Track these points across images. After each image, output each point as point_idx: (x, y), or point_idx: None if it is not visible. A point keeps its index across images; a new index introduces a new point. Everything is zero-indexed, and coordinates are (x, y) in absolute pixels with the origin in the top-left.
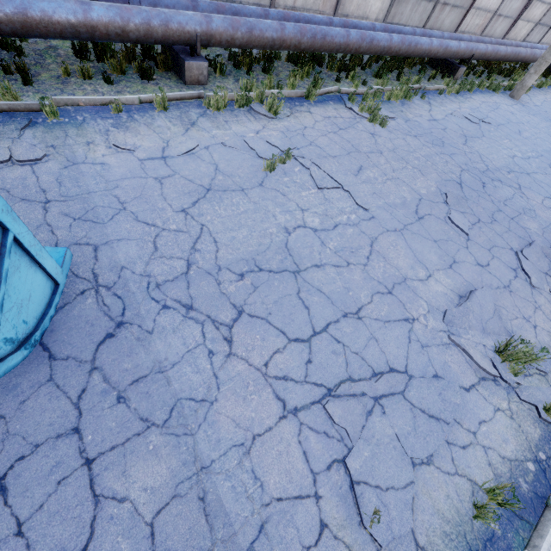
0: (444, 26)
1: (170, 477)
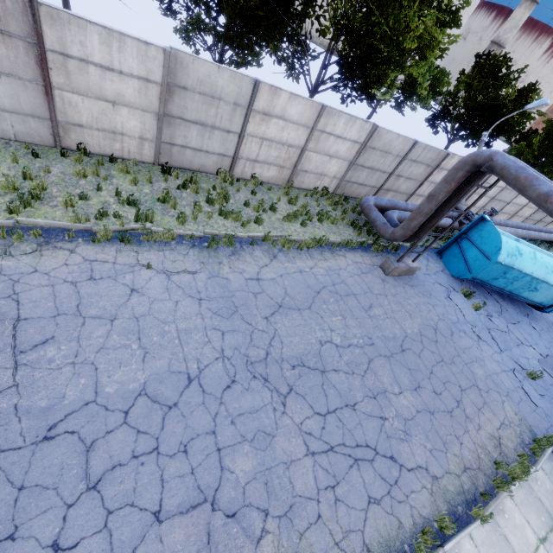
0: (547, 221)
1: None
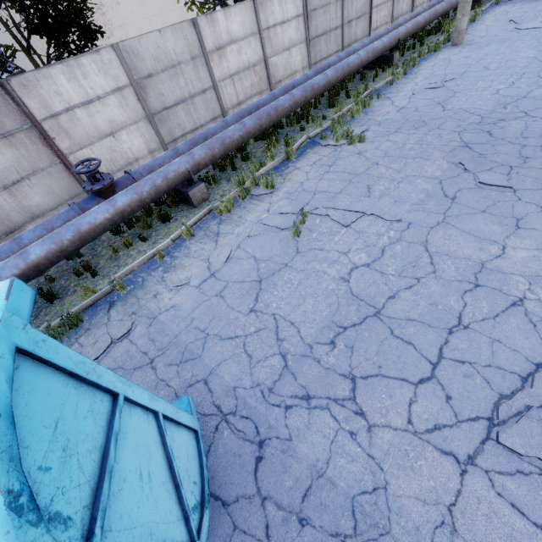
0: (358, 35)
1: None
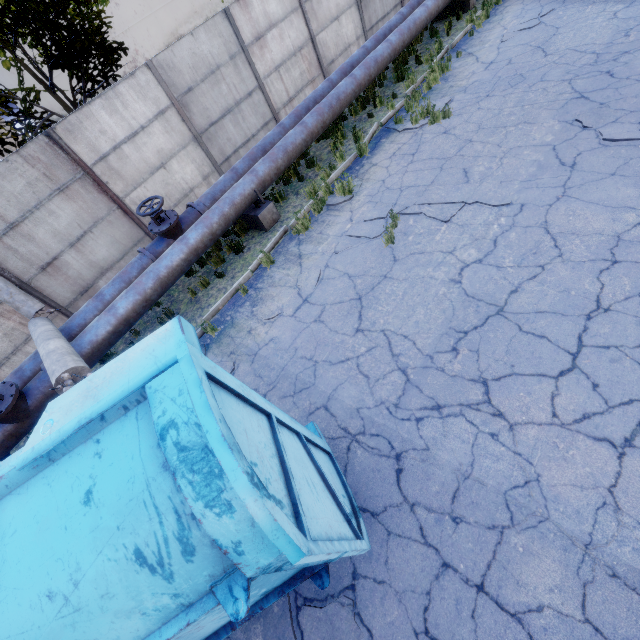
0: None
1: (563, 568)
